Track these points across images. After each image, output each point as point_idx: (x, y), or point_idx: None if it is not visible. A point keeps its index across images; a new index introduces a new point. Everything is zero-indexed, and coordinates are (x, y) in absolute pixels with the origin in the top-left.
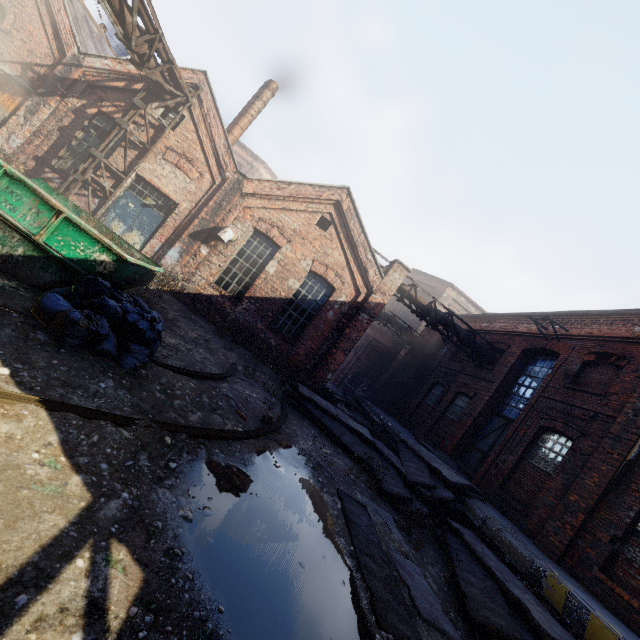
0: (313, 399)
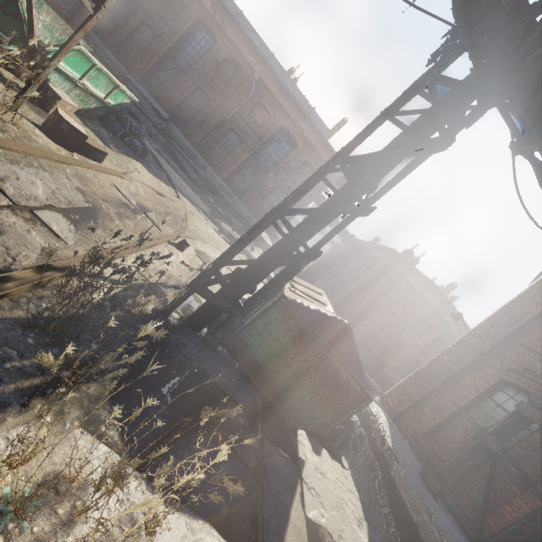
0: None
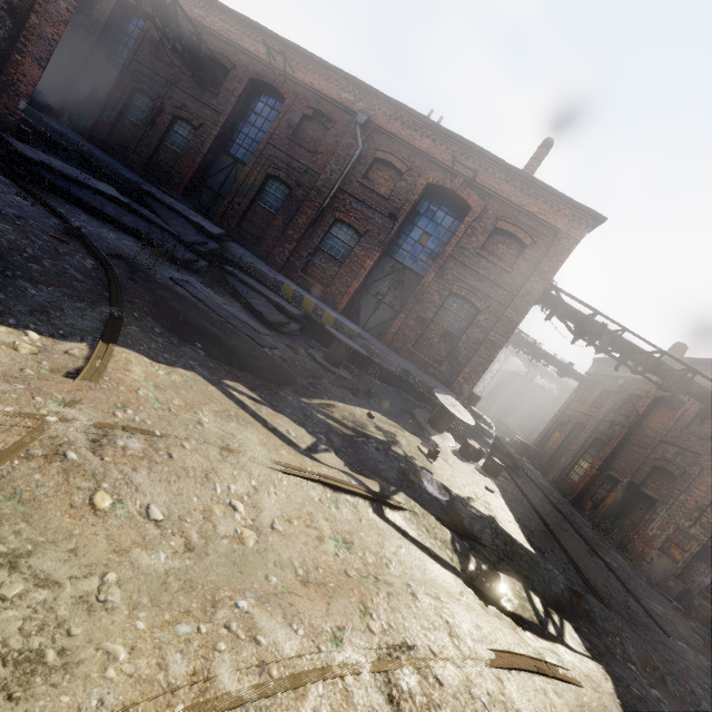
0: (47, 163)
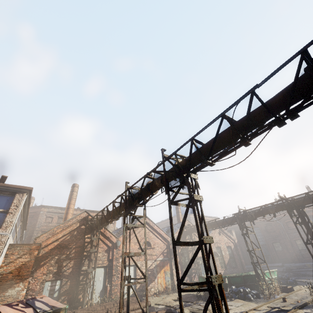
0: None
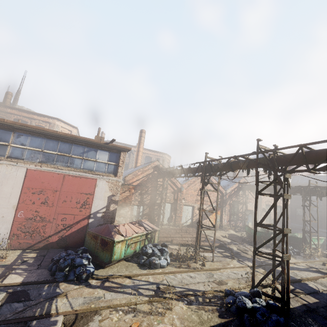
0: None
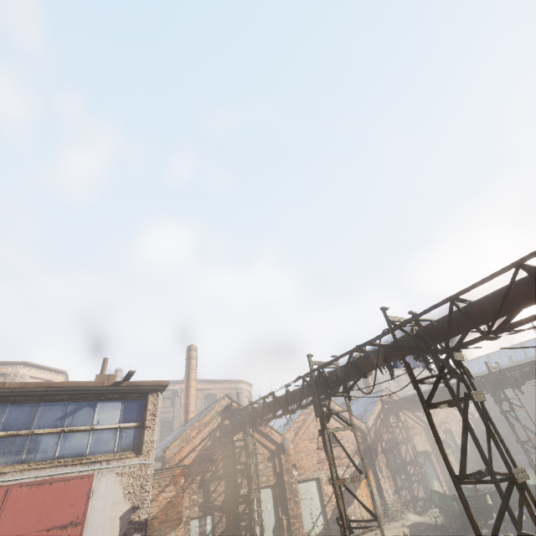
0: None
